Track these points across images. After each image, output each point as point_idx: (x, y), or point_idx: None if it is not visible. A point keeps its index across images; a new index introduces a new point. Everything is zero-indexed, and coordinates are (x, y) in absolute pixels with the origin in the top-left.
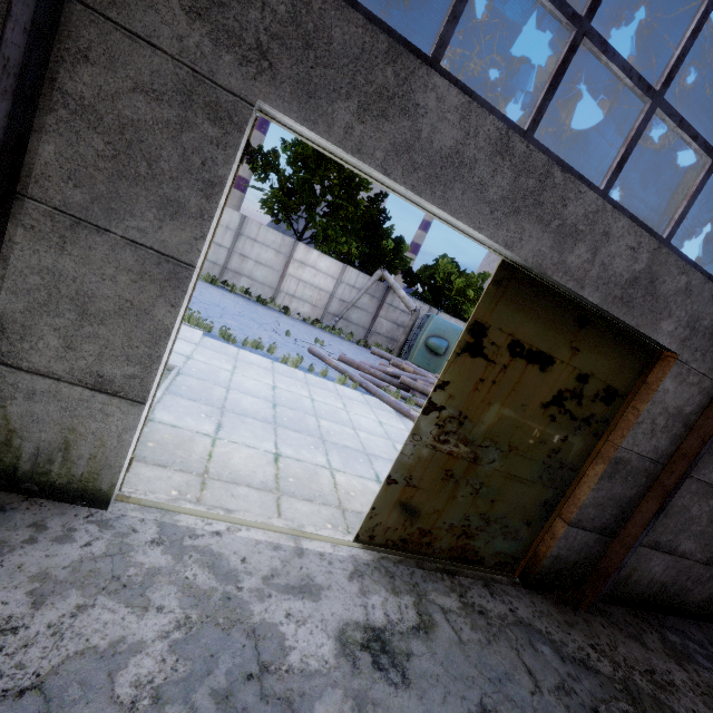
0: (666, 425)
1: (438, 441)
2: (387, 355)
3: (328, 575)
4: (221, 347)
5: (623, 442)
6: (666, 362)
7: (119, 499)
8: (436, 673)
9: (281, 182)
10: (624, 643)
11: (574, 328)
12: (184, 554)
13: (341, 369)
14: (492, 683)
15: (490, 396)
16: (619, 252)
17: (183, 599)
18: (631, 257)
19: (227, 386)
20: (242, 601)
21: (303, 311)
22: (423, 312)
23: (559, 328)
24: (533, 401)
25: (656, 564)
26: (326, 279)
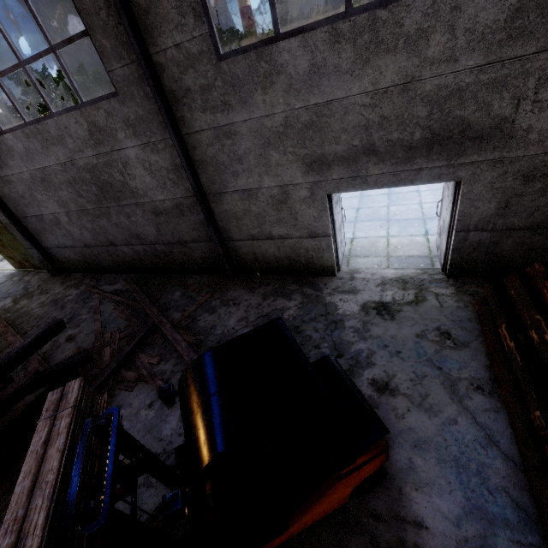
0: None
1: None
2: None
3: None
4: None
5: None
6: None
7: None
8: None
9: None
10: (55, 284)
11: None
12: None
13: None
14: None
15: None
16: None
17: None
18: None
19: None
20: None
21: None
22: None
23: None
24: None
25: (69, 253)
26: None
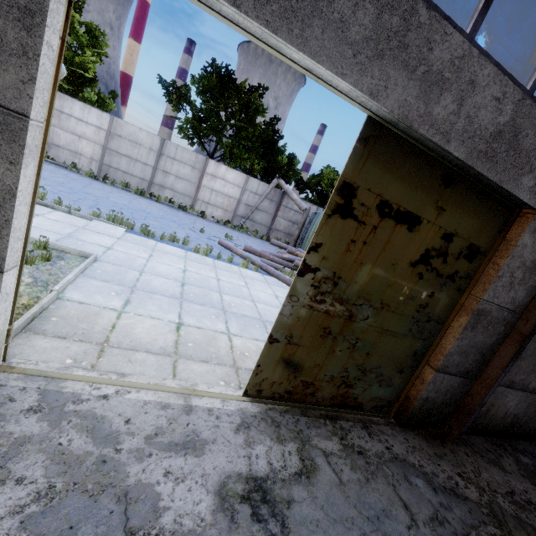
0: (523, 277)
1: (315, 301)
2: (283, 245)
3: (214, 429)
4: (141, 240)
5: (485, 295)
6: (525, 219)
7: (2, 370)
8: (316, 518)
9: (193, 111)
10: (486, 469)
11: (439, 187)
12: (63, 419)
13: (245, 256)
14: (371, 522)
15: (362, 256)
16: (485, 103)
17: (50, 468)
18: (495, 109)
19: (141, 270)
20: (118, 463)
21: (217, 215)
22: (312, 211)
23: (426, 187)
24: (402, 260)
25: (511, 399)
26: (234, 188)
